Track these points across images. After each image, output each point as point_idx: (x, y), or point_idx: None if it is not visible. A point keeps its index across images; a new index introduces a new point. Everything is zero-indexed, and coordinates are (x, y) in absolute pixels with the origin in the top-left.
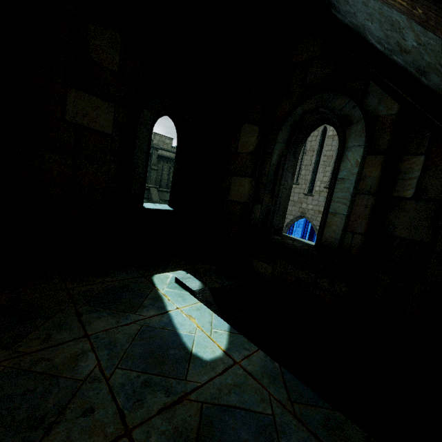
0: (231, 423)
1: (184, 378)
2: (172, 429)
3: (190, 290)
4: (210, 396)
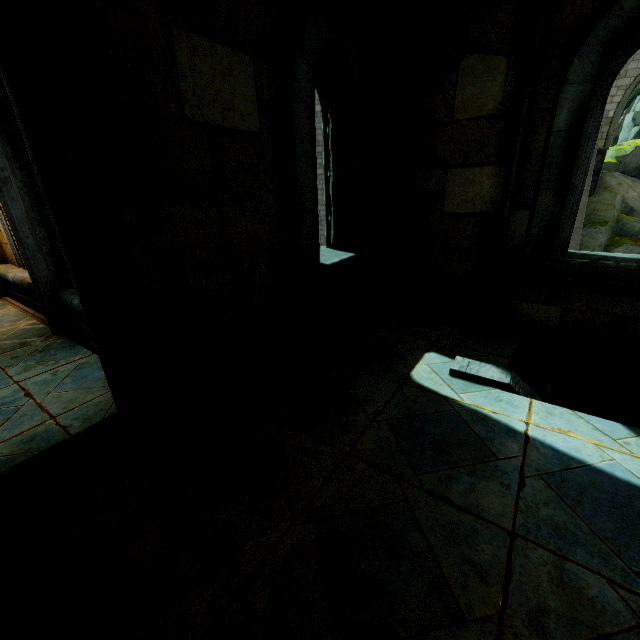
0: None
1: None
2: None
3: (500, 384)
4: None
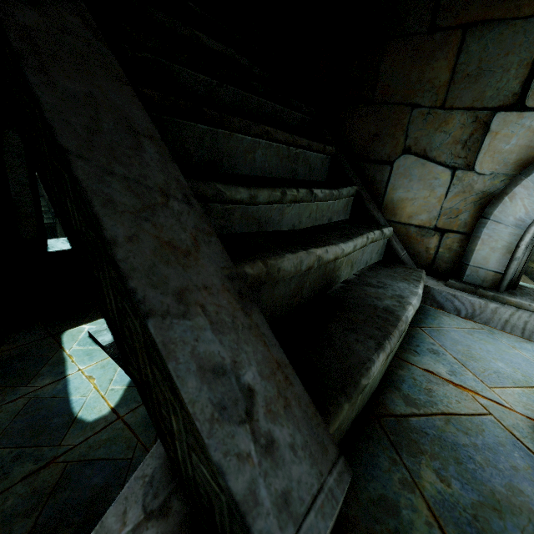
0: (89, 473)
1: (58, 444)
2: (30, 491)
3: (101, 345)
4: (79, 455)
